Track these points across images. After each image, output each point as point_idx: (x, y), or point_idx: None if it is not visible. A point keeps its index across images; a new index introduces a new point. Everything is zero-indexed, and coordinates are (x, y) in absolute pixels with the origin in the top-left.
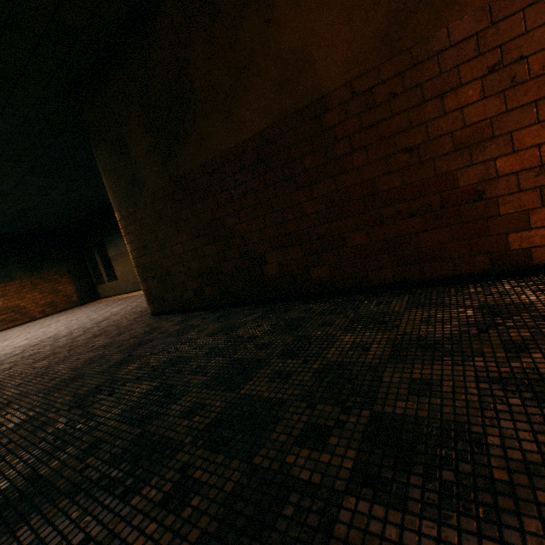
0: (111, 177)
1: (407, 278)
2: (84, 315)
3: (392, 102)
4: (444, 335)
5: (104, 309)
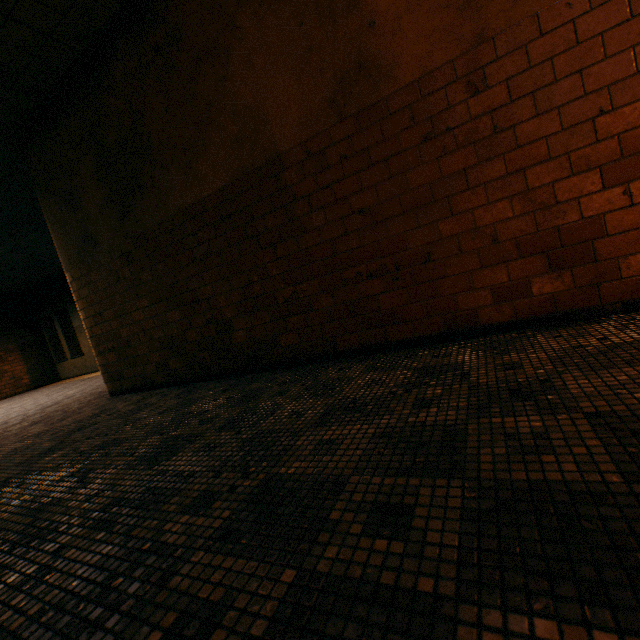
0: (61, 233)
1: (373, 342)
2: (32, 400)
3: (344, 164)
4: (375, 397)
5: (59, 392)
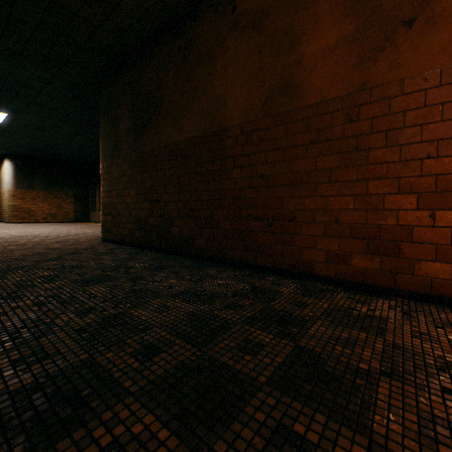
0: (105, 139)
1: (246, 260)
2: (68, 229)
3: (260, 144)
4: (214, 293)
5: (83, 229)
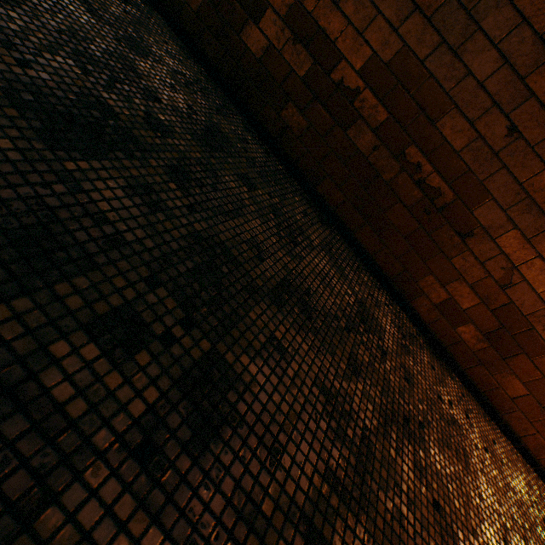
0: None
1: (345, 219)
2: None
3: None
4: (324, 308)
5: None
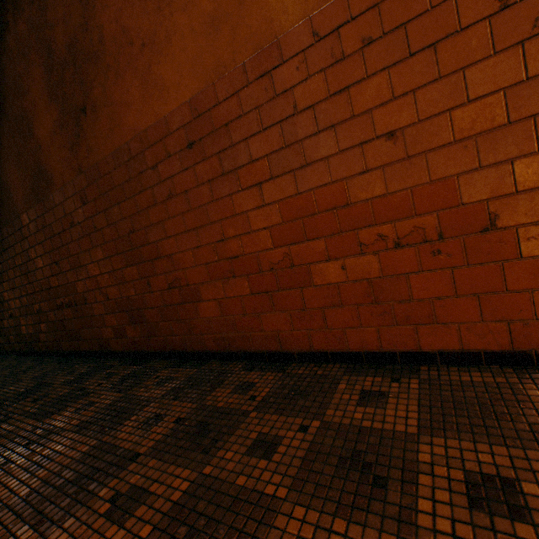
0: None
1: (76, 348)
2: None
3: (45, 230)
4: None
5: None
